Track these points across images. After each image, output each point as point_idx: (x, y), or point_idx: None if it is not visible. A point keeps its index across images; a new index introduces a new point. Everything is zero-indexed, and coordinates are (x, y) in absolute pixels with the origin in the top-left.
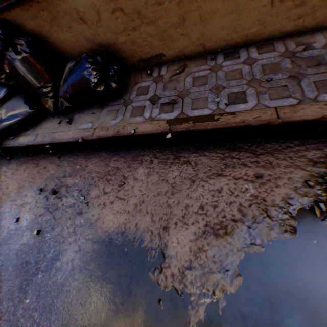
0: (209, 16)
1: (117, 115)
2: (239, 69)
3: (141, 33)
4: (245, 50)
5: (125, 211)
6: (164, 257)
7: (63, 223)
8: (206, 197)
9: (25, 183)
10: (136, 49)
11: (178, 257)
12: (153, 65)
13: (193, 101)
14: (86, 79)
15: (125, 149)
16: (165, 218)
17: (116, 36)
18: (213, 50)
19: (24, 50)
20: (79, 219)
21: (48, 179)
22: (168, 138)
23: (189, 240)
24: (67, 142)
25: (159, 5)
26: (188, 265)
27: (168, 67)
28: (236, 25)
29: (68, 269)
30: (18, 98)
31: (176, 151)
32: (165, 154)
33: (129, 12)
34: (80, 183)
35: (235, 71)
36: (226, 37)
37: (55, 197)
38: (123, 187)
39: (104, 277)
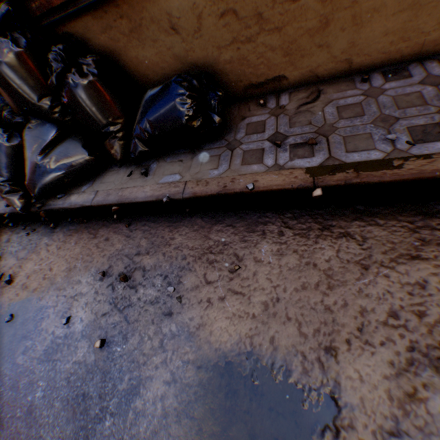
0: (367, 16)
1: (219, 162)
2: (416, 91)
3: (257, 46)
4: (418, 66)
5: (247, 315)
6: (338, 406)
7: (141, 330)
8: (398, 297)
9: (77, 262)
10: (245, 69)
11: (367, 409)
12: (266, 93)
13: (347, 140)
14: (176, 111)
15: (234, 214)
16: (325, 331)
17: (220, 51)
18: (363, 69)
19: (91, 72)
20: (168, 324)
21: (113, 257)
22: (316, 196)
23: (383, 376)
24: (143, 203)
25: (293, 3)
26: (391, 426)
27: (291, 94)
28: (408, 28)
29: (156, 414)
30: (74, 140)
31: (321, 217)
32: (304, 222)
33: (246, 14)
34: (164, 264)
35: (410, 94)
36: (388, 47)
37: (126, 286)
38: (238, 274)
39: (226, 435)
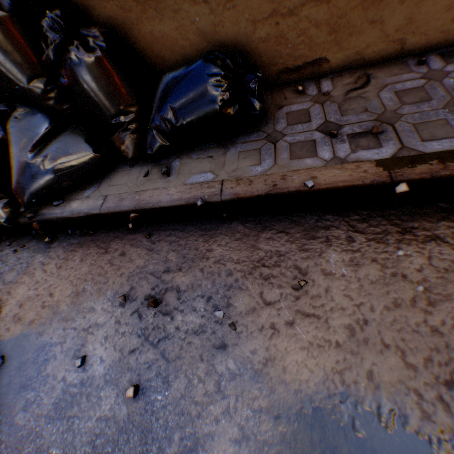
0: None
1: (260, 157)
2: None
3: (300, 21)
4: None
5: (329, 343)
6: None
7: (187, 369)
8: None
9: (85, 284)
10: (281, 50)
11: None
12: (302, 79)
13: (418, 127)
14: (209, 95)
15: (284, 218)
16: (438, 360)
17: (254, 26)
18: (416, 51)
19: (98, 46)
20: (223, 360)
21: (134, 276)
22: (400, 192)
23: None
24: (168, 208)
25: None
26: None
27: (334, 80)
28: None
29: None
30: (74, 133)
31: (397, 218)
32: (376, 224)
33: None
34: (204, 283)
35: None
36: (448, 24)
37: (157, 312)
38: (305, 291)
39: None
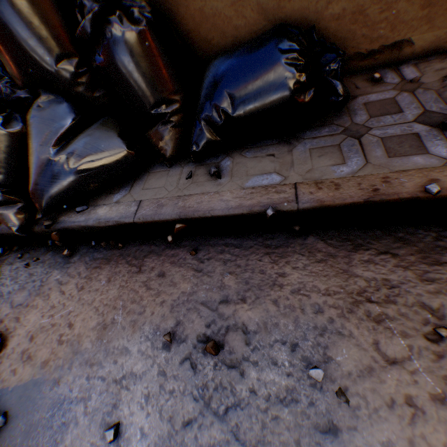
0: None
1: (343, 155)
2: None
3: None
4: None
5: None
6: None
7: None
8: None
9: (114, 313)
10: (356, 30)
11: None
12: (373, 67)
13: None
14: (281, 76)
15: (383, 234)
16: None
17: None
18: None
19: (144, 18)
20: None
21: (179, 306)
22: None
23: None
24: (223, 217)
25: None
26: None
27: (417, 66)
28: None
29: None
30: (104, 126)
31: None
32: None
33: None
34: (282, 321)
35: None
36: None
37: (218, 362)
38: None
39: None
